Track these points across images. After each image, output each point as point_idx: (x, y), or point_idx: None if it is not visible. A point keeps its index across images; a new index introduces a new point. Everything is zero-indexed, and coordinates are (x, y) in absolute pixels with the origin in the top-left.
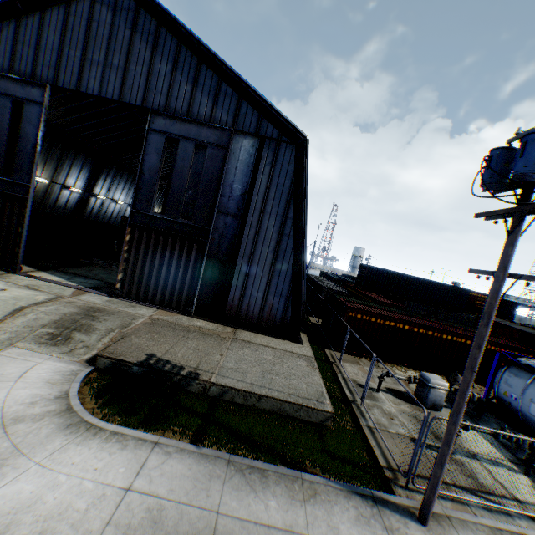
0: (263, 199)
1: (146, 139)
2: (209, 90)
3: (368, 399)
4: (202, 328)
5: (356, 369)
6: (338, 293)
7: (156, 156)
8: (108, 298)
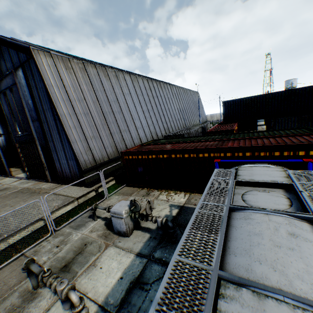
0: (41, 102)
1: (1, 99)
2: (0, 55)
3: (73, 228)
4: (40, 189)
5: (118, 200)
6: (158, 139)
7: (6, 105)
8: (26, 180)
